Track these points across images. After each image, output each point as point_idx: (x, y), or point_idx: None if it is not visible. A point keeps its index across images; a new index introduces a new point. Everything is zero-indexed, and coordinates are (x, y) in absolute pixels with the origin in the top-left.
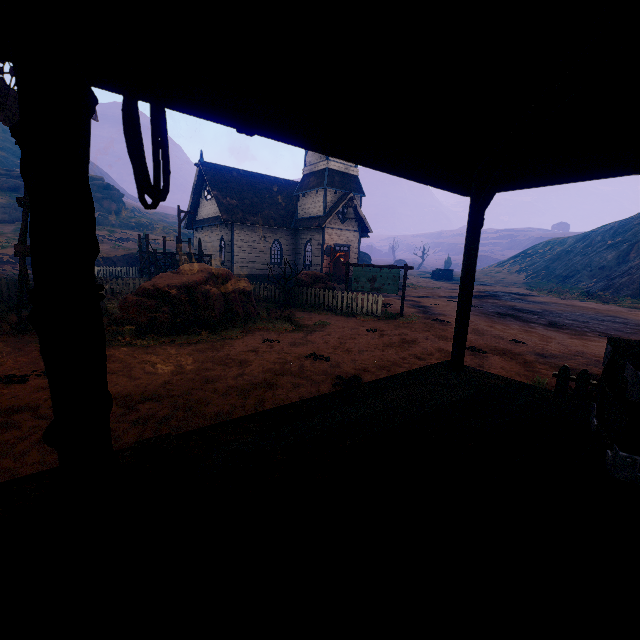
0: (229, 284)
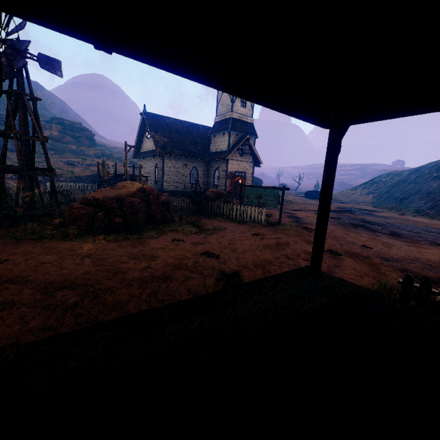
0: (151, 197)
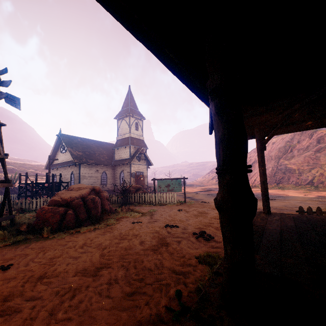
0: (102, 194)
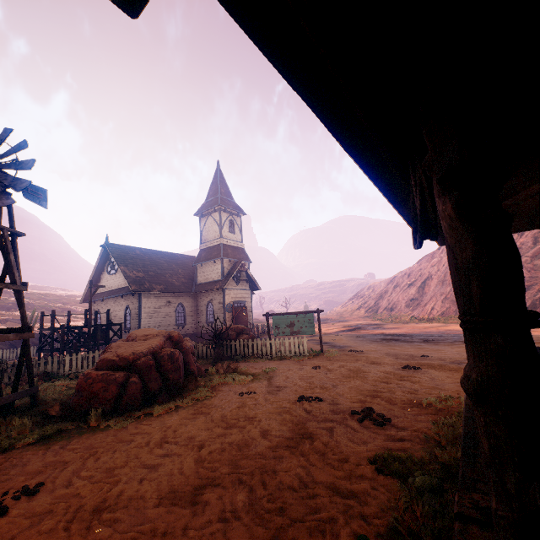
0: (184, 344)
